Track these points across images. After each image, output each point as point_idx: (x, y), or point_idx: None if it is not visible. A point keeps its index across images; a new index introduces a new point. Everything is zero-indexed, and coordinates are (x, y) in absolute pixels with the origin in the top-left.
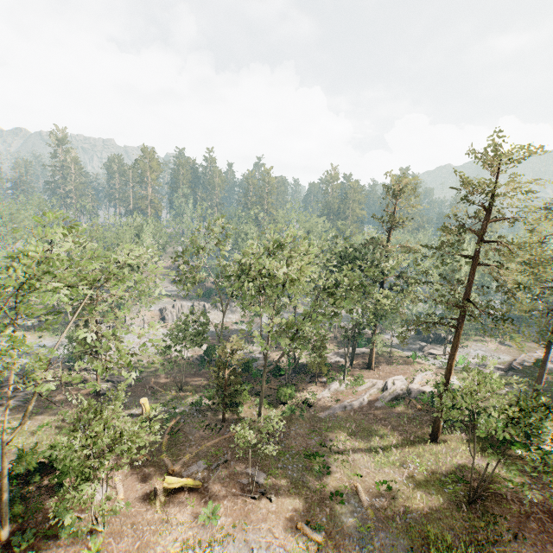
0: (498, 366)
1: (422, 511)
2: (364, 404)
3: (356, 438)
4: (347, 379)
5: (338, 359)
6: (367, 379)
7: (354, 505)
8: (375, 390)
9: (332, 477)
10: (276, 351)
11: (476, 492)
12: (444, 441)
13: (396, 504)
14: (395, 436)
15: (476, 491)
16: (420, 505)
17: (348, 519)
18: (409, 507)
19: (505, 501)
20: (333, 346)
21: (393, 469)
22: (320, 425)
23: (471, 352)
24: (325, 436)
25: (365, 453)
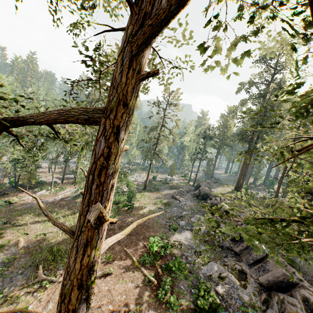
0: (142, 181)
1: (57, 241)
2: (57, 200)
3: (39, 216)
4: (55, 189)
5: (55, 180)
6: (68, 188)
7: (11, 250)
8: (69, 192)
9: (3, 239)
10: (9, 177)
11: None
12: None
13: (44, 242)
14: (67, 212)
15: None
16: (59, 239)
17: (0, 259)
18: (52, 242)
19: None
20: (59, 176)
21: (54, 227)
22: (15, 213)
23: (134, 177)
24: (14, 219)
25: (40, 222)
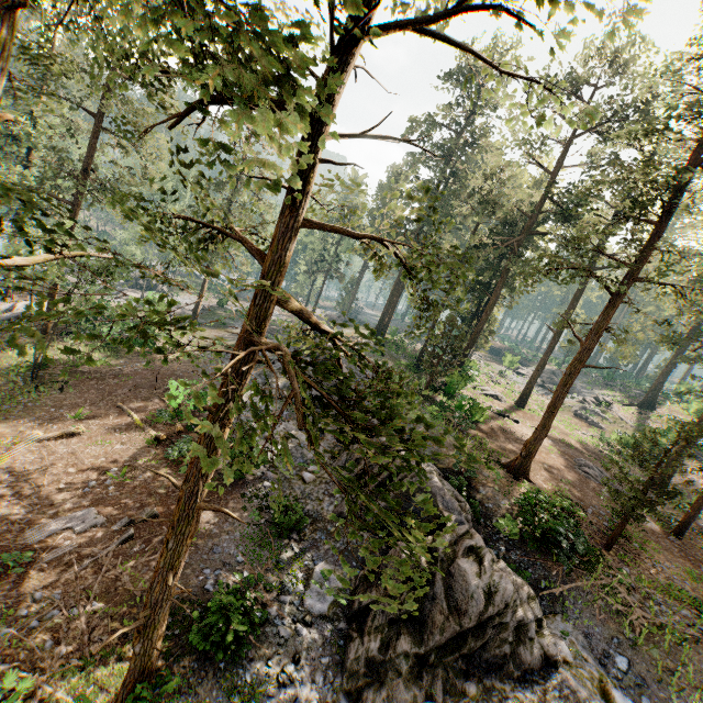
0: None
1: None
2: None
3: None
4: None
5: None
6: None
7: None
8: None
9: None
10: None
11: (41, 365)
12: (56, 346)
13: None
14: None
15: (41, 364)
16: None
17: None
18: None
19: (81, 374)
20: None
21: None
22: None
23: (179, 300)
24: None
25: None
